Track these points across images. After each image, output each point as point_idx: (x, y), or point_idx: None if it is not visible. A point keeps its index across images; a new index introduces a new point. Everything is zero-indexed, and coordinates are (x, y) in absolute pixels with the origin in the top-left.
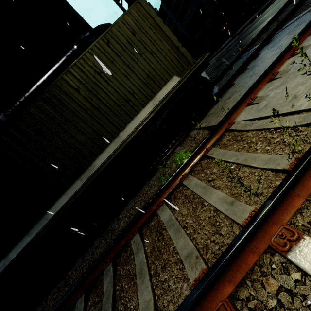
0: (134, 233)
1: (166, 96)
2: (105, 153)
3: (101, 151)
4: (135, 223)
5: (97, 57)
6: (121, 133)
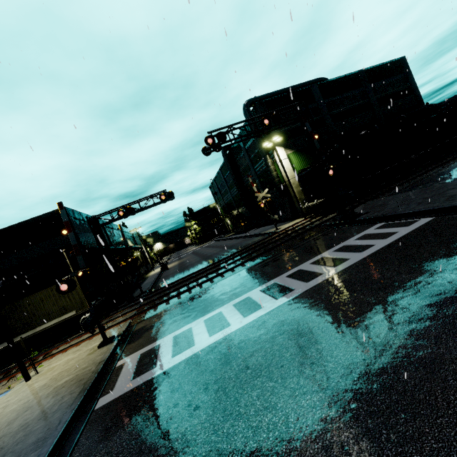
0: (4, 373)
1: (65, 319)
2: (26, 334)
3: (25, 332)
4: (8, 370)
5: (44, 294)
6: (38, 328)
